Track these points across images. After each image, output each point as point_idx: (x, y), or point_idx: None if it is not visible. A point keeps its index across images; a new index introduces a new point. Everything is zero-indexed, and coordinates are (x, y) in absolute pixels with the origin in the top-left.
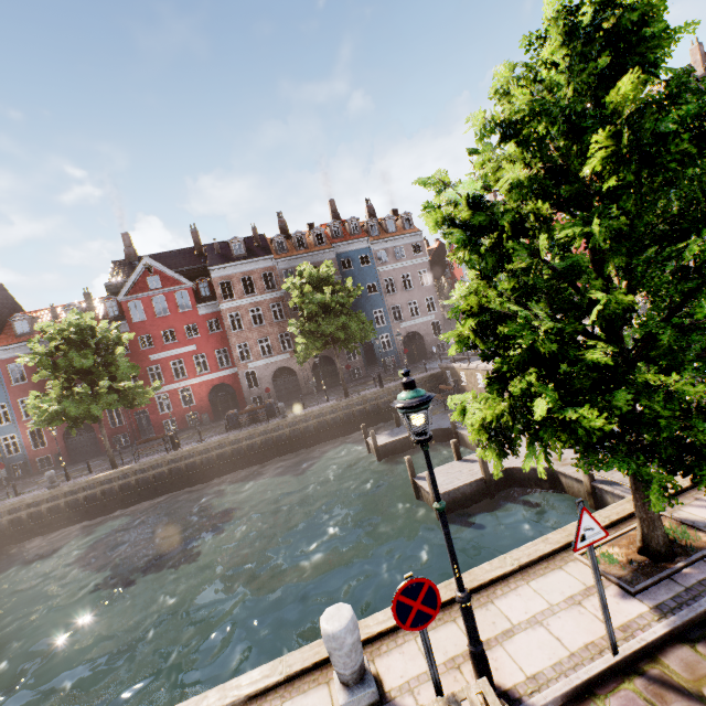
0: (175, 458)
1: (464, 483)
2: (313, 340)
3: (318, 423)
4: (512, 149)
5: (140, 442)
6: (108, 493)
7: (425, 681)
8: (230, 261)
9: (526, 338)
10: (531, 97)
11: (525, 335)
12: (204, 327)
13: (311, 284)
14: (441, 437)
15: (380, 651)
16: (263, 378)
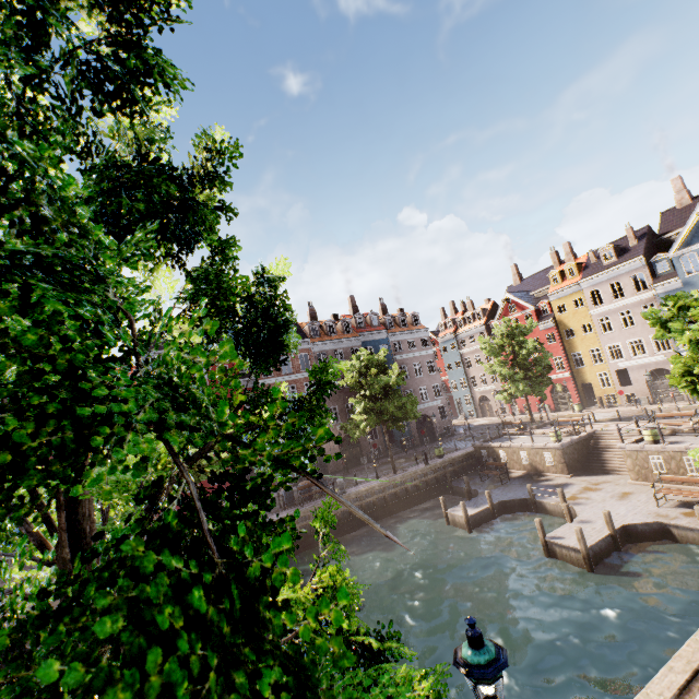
0: None
1: (601, 538)
2: (375, 417)
3: (376, 498)
4: None
5: None
6: None
7: None
8: None
9: None
10: None
11: None
12: None
13: (371, 367)
14: (517, 507)
15: None
16: None
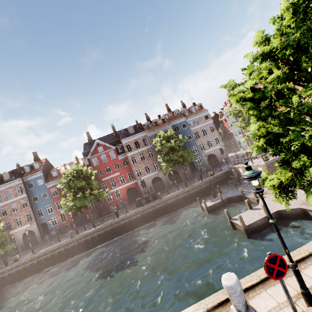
0: (118, 221)
1: (257, 219)
2: (169, 163)
3: (176, 199)
4: (263, 64)
5: (103, 215)
6: (93, 238)
7: (279, 309)
8: (128, 136)
9: (300, 140)
10: (279, 41)
11: (299, 139)
12: (121, 164)
13: (164, 139)
14: (237, 200)
15: (249, 296)
16: (148, 183)
